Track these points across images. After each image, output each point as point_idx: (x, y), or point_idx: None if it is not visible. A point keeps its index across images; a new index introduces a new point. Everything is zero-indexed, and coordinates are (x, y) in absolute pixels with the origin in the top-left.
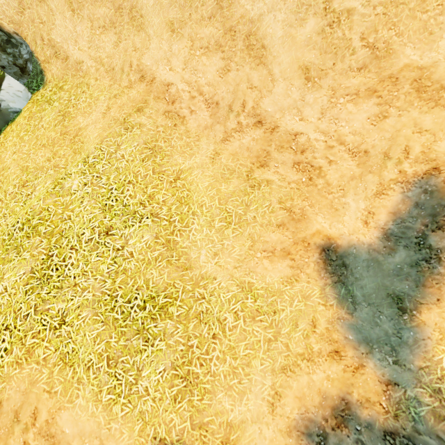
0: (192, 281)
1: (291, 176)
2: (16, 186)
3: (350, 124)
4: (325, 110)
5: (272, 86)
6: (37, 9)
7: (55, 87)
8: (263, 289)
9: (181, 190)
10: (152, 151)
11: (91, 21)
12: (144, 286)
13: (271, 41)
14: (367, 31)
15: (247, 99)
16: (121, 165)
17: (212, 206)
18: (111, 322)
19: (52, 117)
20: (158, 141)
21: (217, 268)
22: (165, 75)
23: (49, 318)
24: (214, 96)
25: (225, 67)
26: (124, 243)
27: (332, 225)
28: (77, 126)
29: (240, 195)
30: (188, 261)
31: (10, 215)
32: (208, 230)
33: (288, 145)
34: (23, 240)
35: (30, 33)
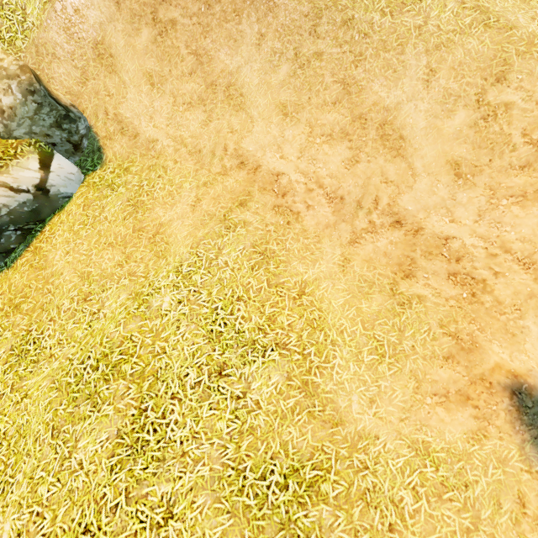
0: (347, 443)
1: (448, 291)
2: (74, 300)
3: (516, 230)
4: (483, 211)
5: (412, 181)
6: (104, 80)
7: (119, 169)
8: (444, 451)
9: (309, 310)
10: (263, 256)
11: (174, 96)
12: (281, 452)
13: (411, 132)
14: (530, 127)
15: (380, 195)
16: (225, 275)
17: (355, 332)
18: (241, 511)
19: (119, 207)
20: (270, 243)
21: (378, 422)
22: (275, 163)
23: (147, 508)
24: (338, 189)
25: (353, 158)
26: (245, 388)
27: (513, 356)
28: (156, 220)
29: (388, 316)
30: (336, 413)
31: (68, 342)
32: (356, 366)
33: (437, 251)
34: (99, 384)
35: (91, 105)
